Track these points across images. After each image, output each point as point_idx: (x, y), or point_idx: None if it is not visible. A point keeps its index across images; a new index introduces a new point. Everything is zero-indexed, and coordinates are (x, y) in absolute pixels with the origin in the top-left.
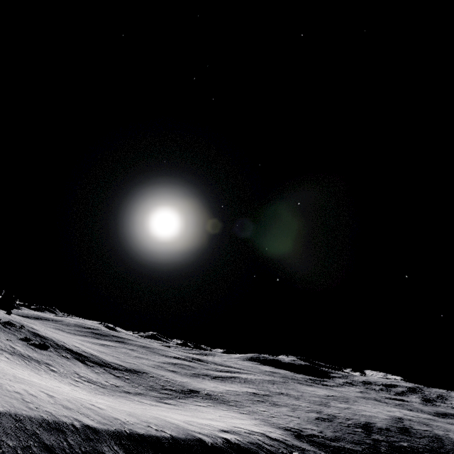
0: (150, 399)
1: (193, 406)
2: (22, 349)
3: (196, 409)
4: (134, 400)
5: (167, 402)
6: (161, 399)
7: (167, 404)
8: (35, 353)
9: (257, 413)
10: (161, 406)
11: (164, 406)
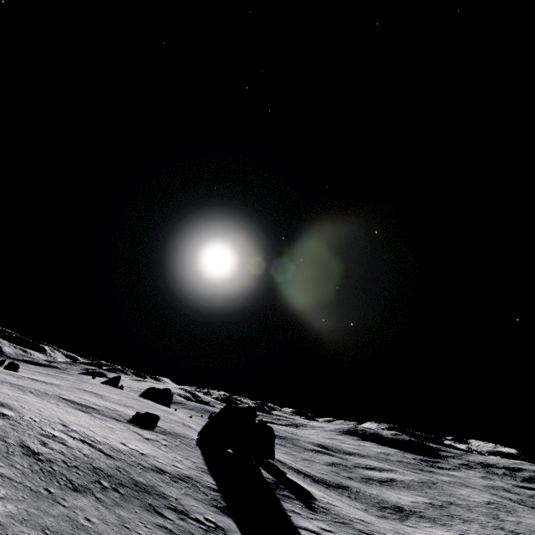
0: (397, 522)
1: (427, 528)
2: (307, 484)
3: (434, 532)
4: (400, 527)
5: (409, 525)
6: (401, 522)
7: (414, 528)
8: (311, 485)
9: (468, 534)
10: (415, 530)
11: (417, 531)
